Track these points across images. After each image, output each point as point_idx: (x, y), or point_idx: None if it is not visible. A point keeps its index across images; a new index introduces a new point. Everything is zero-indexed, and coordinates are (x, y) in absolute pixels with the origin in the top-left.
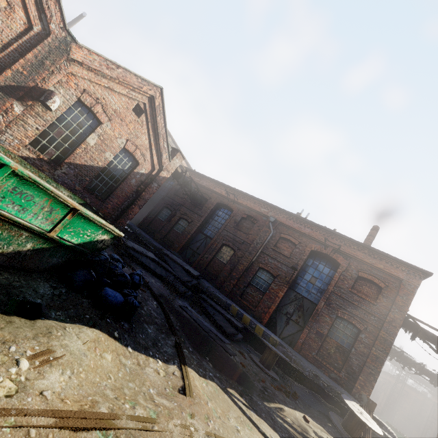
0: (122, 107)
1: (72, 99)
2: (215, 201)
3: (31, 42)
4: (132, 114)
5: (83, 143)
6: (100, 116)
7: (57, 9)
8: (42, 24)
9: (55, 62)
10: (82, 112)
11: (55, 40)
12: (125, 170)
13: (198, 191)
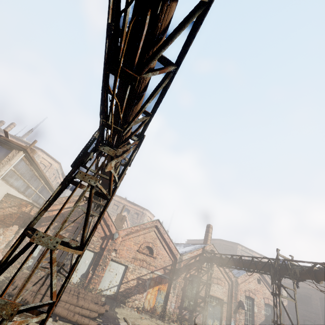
0: (254, 285)
1: (244, 297)
2: (317, 297)
3: (231, 288)
4: (258, 285)
5: (254, 313)
6: (252, 296)
7: (231, 273)
8: (230, 280)
9: (237, 290)
10: (247, 299)
11: (234, 282)
12: (270, 313)
13: (301, 294)
